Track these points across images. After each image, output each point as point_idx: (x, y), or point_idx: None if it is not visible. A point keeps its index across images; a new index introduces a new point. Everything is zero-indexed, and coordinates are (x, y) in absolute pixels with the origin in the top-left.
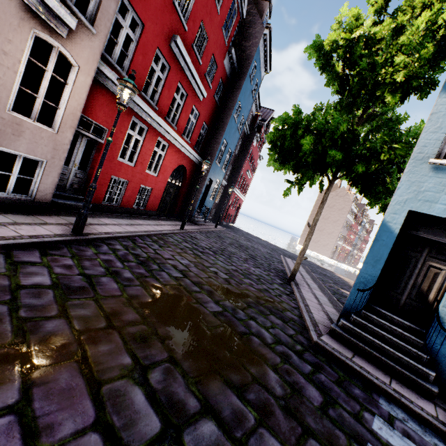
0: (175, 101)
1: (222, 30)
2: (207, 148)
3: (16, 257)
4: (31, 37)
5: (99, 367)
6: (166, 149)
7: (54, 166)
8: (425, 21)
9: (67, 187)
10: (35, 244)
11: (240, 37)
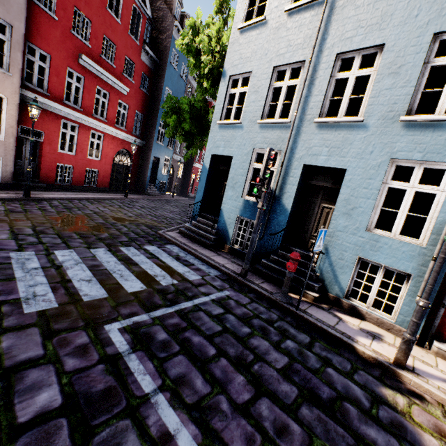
0: (100, 100)
1: (129, 34)
2: (147, 132)
3: None
4: None
5: (16, 225)
6: (103, 138)
7: (8, 160)
8: (219, 29)
9: (24, 174)
10: None
11: (156, 31)
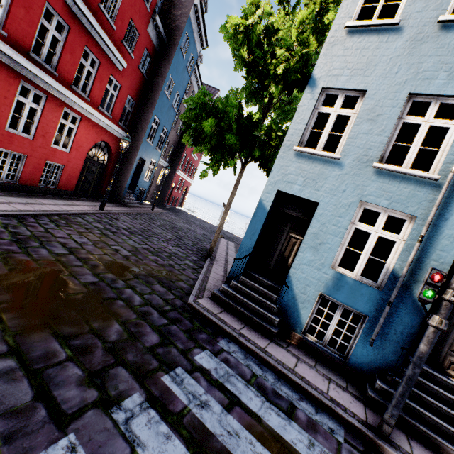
0: (84, 68)
1: None
2: (136, 125)
3: None
4: None
5: None
6: (79, 122)
7: None
8: (304, 19)
9: None
10: None
11: (169, 3)
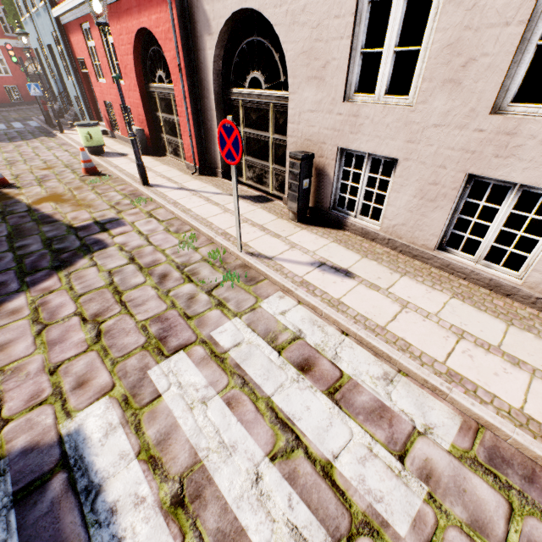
0: None
1: None
2: None
3: None
4: None
5: None
6: (2, 53)
7: None
8: None
9: None
10: None
11: None
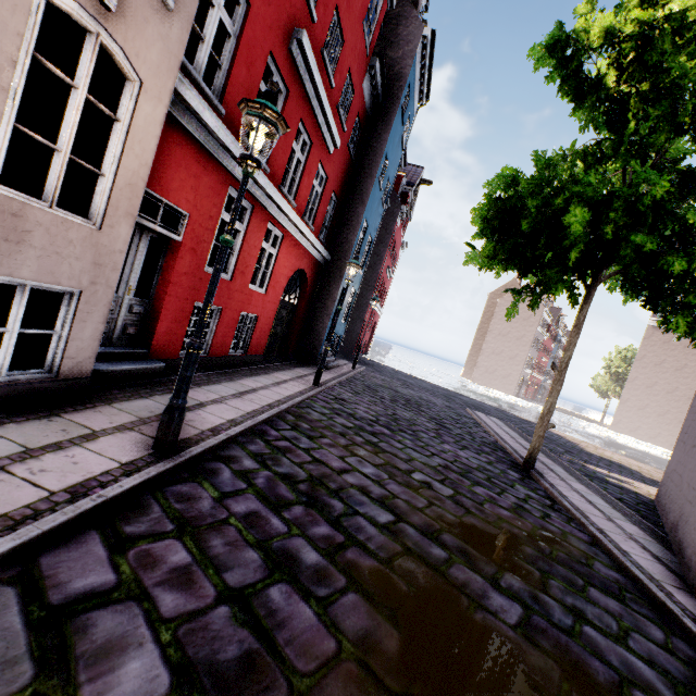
0: (294, 155)
1: (363, 26)
2: (337, 237)
3: (51, 586)
4: (36, 4)
5: None
6: (279, 243)
7: (95, 300)
8: None
9: (115, 334)
10: (86, 514)
11: (381, 42)
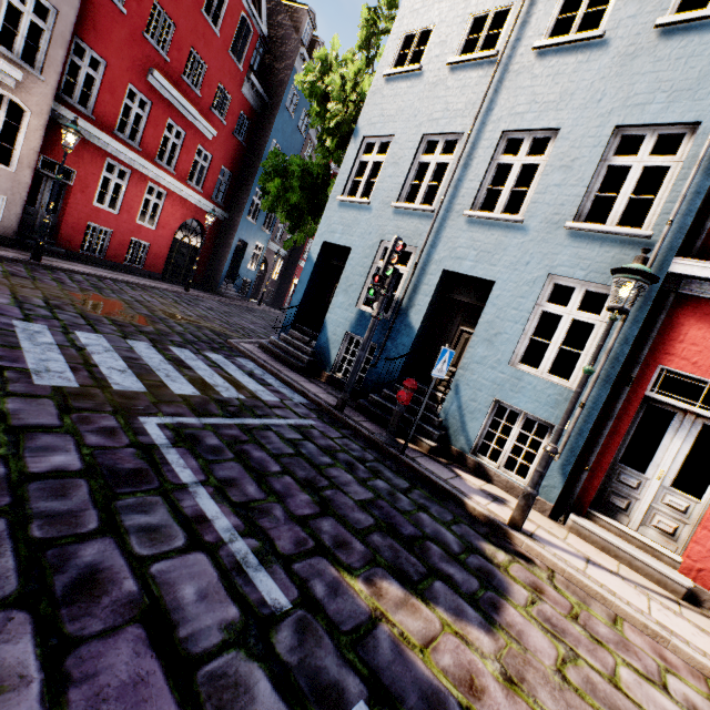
0: (169, 141)
1: (230, 54)
2: (234, 201)
3: None
4: None
5: (20, 291)
6: (165, 198)
7: (15, 203)
8: (358, 70)
9: (35, 229)
10: None
11: (271, 56)
